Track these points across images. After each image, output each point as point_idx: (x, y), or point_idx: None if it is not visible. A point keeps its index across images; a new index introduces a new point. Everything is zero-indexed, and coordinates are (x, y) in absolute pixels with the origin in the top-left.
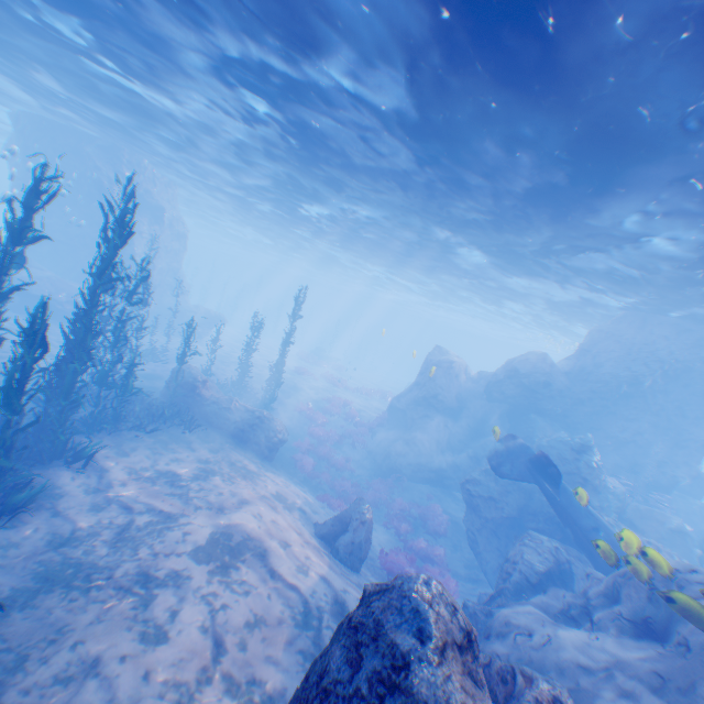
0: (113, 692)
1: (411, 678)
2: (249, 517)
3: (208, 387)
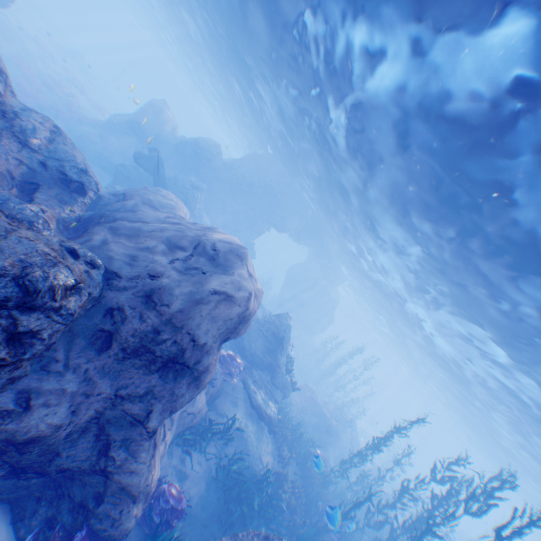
0: None
1: None
2: None
3: None
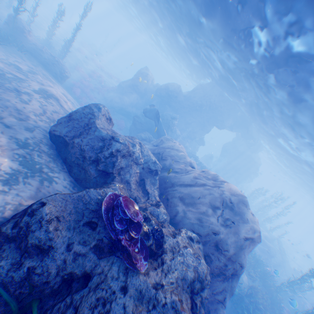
0: (16, 107)
1: (95, 113)
2: (54, 91)
3: (31, 36)
